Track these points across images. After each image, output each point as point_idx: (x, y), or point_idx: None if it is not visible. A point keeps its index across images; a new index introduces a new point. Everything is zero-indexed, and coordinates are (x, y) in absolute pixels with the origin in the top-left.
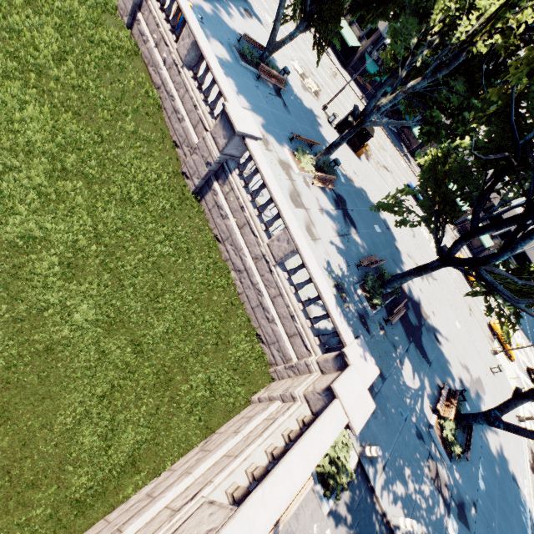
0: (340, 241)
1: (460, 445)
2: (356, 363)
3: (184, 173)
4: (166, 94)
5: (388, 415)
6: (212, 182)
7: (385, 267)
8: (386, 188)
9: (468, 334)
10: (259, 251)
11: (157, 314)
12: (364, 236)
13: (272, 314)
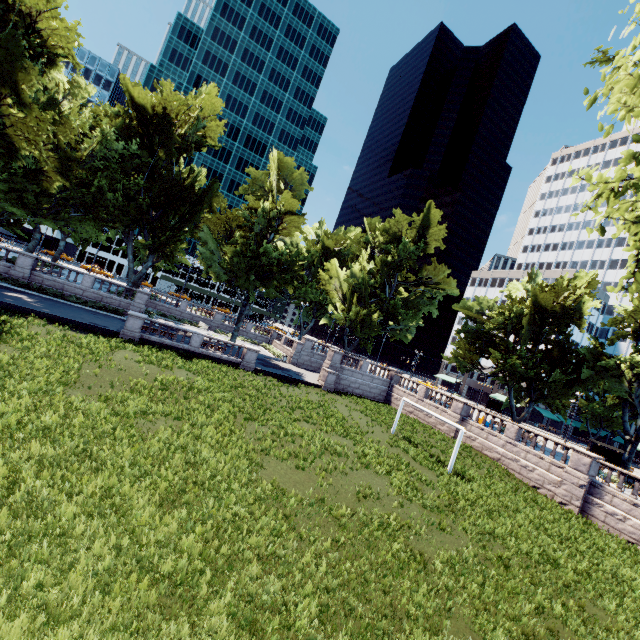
0: None
1: None
2: None
3: (560, 503)
4: (508, 460)
5: None
6: (590, 498)
7: None
8: None
9: None
10: None
11: None
12: None
13: None
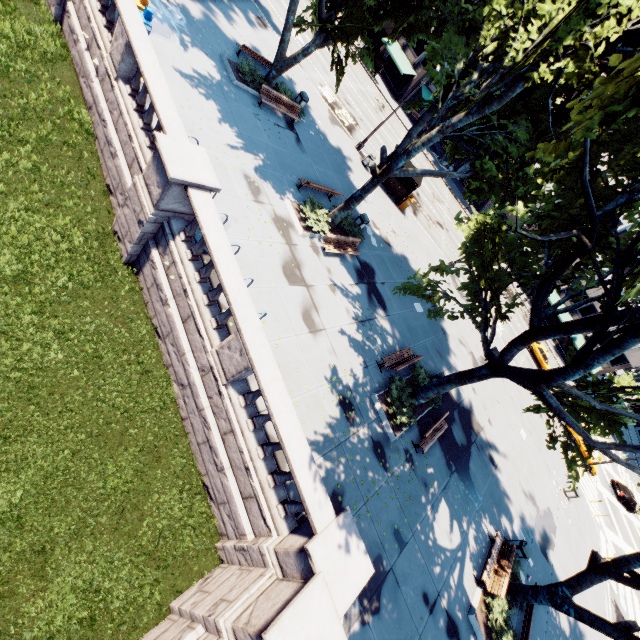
0: (357, 330)
1: (514, 635)
2: (328, 568)
3: (116, 233)
4: (98, 117)
5: (403, 607)
6: (150, 249)
7: (425, 362)
8: (438, 252)
9: (536, 445)
10: (206, 360)
11: (7, 473)
12: (396, 320)
13: (221, 460)
